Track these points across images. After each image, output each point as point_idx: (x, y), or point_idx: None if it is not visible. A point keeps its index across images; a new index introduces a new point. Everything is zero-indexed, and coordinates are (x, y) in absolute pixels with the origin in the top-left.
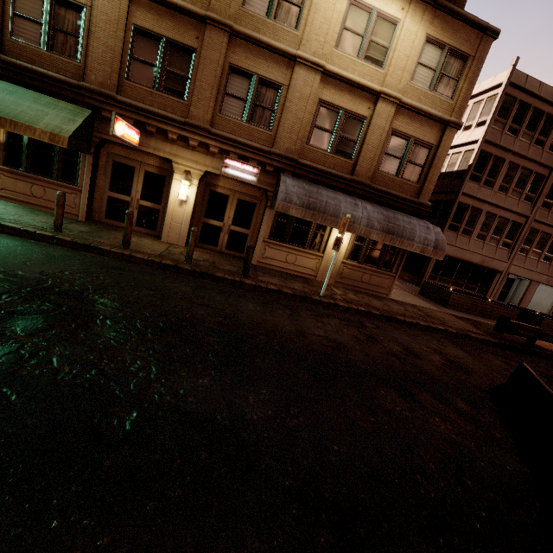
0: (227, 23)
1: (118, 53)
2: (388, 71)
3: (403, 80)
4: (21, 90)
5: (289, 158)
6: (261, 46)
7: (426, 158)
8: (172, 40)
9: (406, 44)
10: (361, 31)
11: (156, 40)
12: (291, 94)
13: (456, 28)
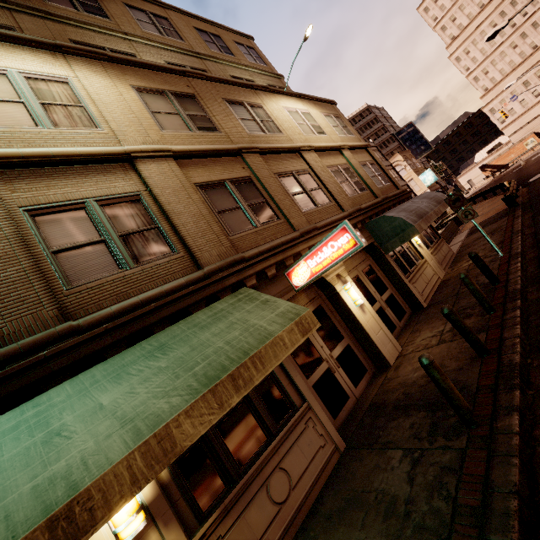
0: (253, 146)
1: (207, 215)
2: (329, 135)
3: (337, 137)
4: (159, 337)
5: (358, 210)
6: (279, 151)
7: (378, 168)
8: (230, 179)
9: (320, 120)
10: (303, 121)
11: (221, 186)
12: (317, 171)
13: (324, 106)
